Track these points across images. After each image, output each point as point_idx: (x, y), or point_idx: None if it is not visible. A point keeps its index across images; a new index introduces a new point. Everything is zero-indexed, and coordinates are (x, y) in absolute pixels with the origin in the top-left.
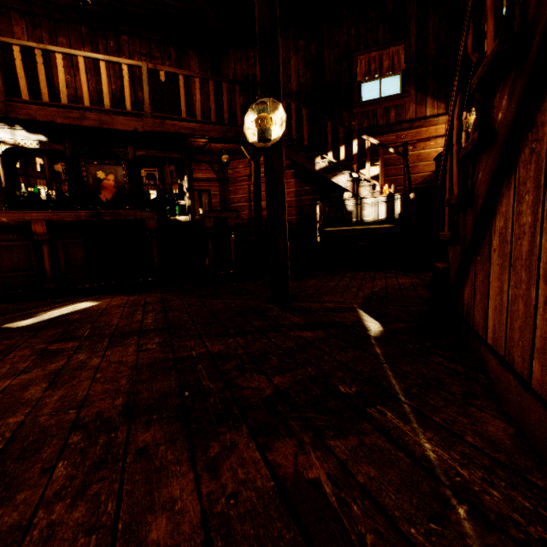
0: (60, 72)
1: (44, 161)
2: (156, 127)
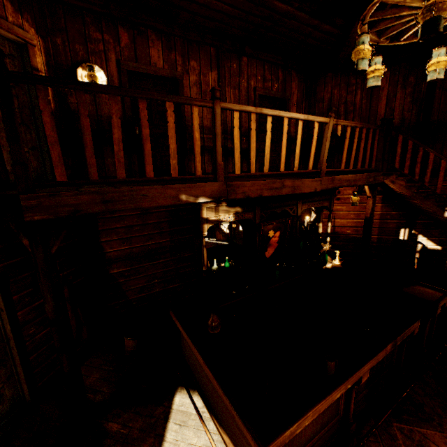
0: (267, 137)
1: (226, 227)
2: (328, 184)
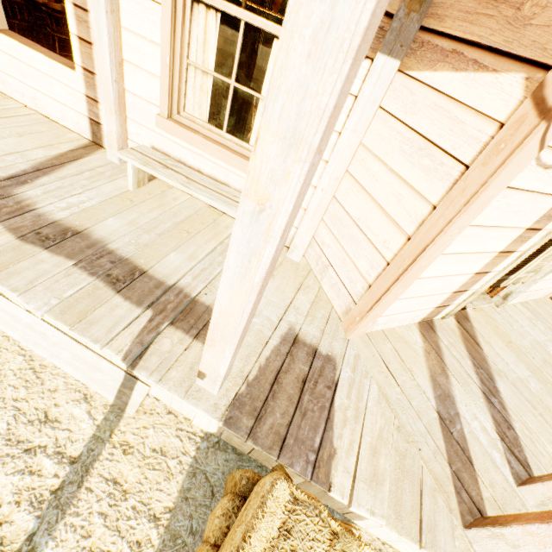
0: None
1: None
2: None
